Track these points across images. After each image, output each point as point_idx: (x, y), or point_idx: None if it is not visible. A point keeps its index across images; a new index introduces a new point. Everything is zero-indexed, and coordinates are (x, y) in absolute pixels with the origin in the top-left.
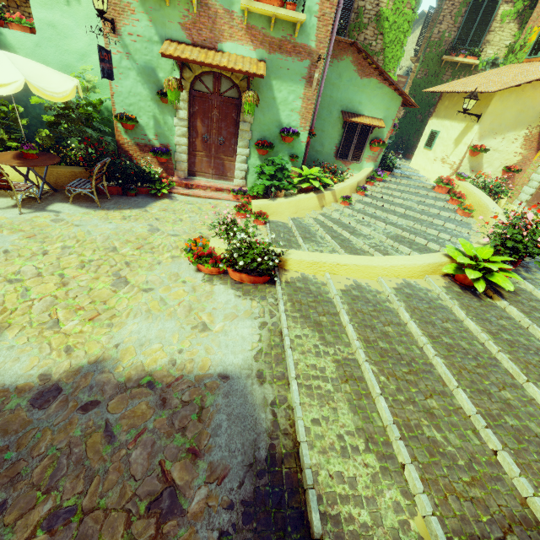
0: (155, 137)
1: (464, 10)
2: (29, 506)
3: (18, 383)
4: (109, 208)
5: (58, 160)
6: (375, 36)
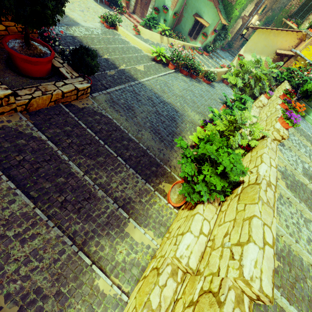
0: None
1: None
2: None
3: None
4: (100, 5)
5: None
6: None
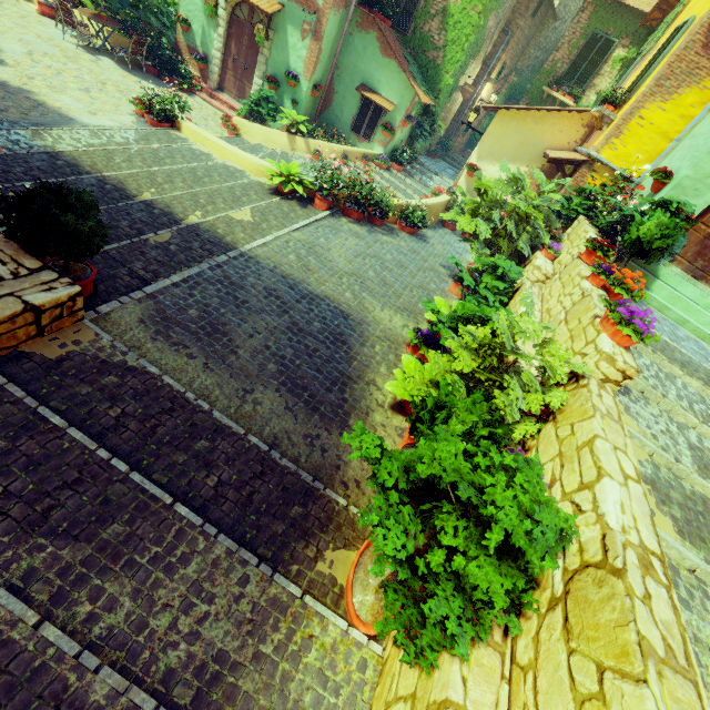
0: (201, 45)
1: (583, 43)
2: None
3: None
4: (135, 75)
5: (118, 28)
6: (440, 31)
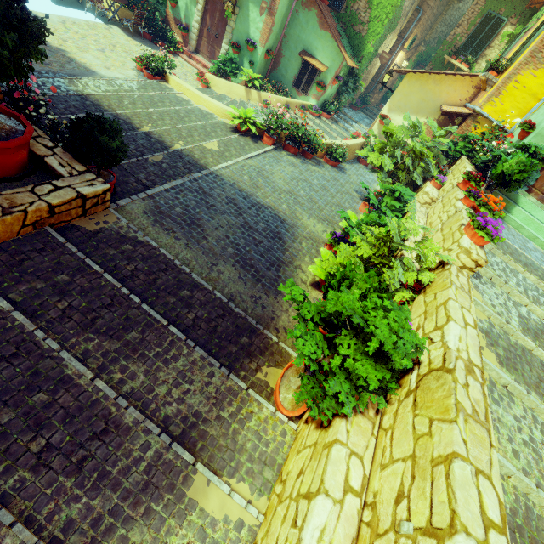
0: (184, 17)
1: (479, 21)
2: None
3: None
4: (136, 40)
5: (125, 3)
6: (366, 9)
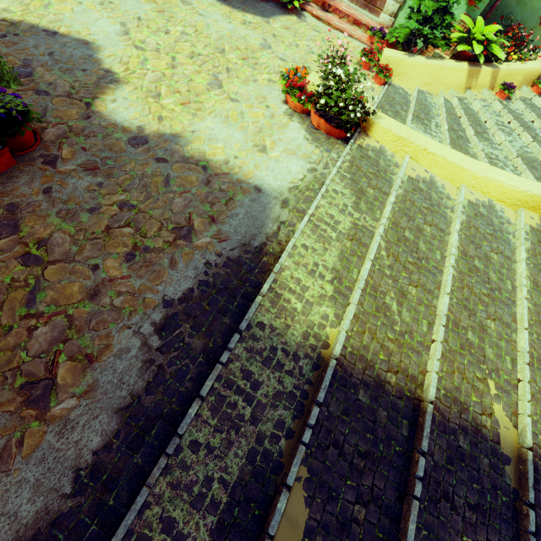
0: None
1: None
2: (113, 192)
3: (124, 125)
4: (234, 6)
5: None
6: None
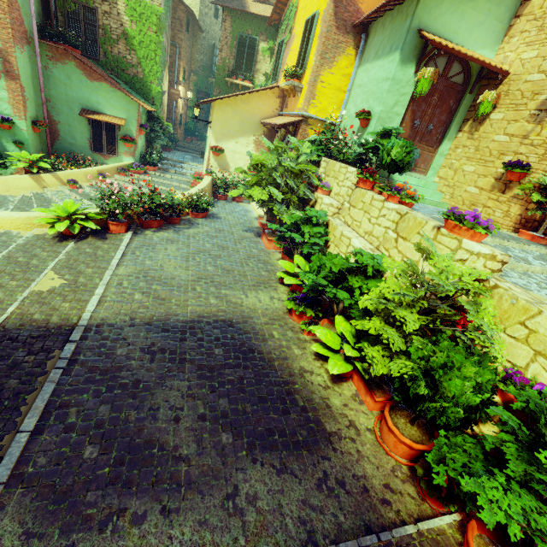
0: None
1: (236, 43)
2: None
3: None
4: None
5: None
6: (129, 51)
